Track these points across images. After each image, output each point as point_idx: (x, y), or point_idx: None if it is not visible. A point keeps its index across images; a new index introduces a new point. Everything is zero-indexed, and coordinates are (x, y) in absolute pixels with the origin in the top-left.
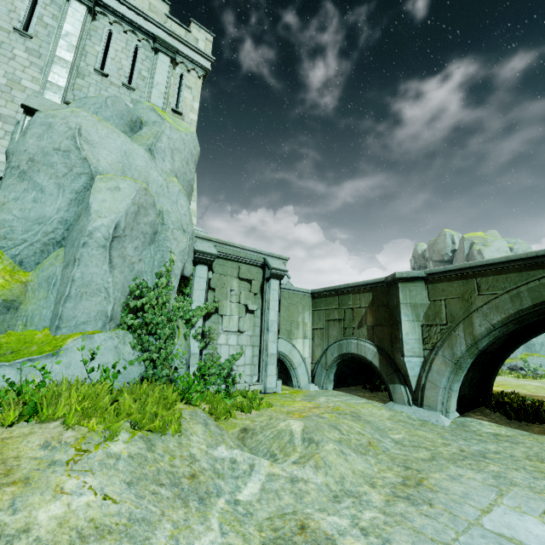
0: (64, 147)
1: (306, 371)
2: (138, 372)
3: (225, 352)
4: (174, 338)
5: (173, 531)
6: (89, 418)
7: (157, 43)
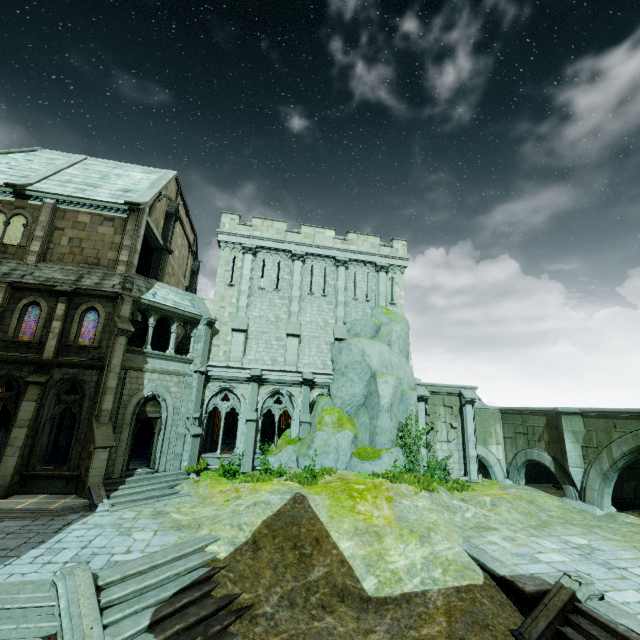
0: (359, 360)
1: (501, 469)
2: (406, 466)
3: (440, 454)
4: (418, 450)
5: (448, 515)
6: (415, 484)
7: (378, 268)
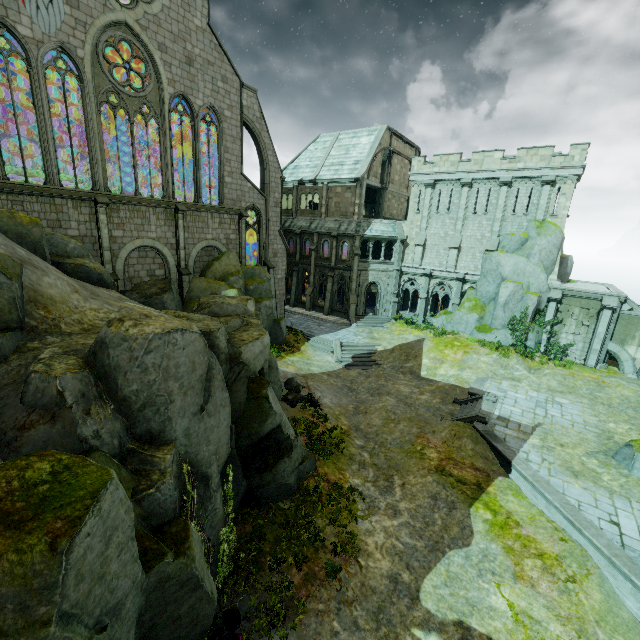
0: (494, 269)
1: (632, 366)
2: (511, 342)
3: (564, 342)
4: (525, 334)
5: (496, 368)
6: (489, 350)
7: (542, 183)
